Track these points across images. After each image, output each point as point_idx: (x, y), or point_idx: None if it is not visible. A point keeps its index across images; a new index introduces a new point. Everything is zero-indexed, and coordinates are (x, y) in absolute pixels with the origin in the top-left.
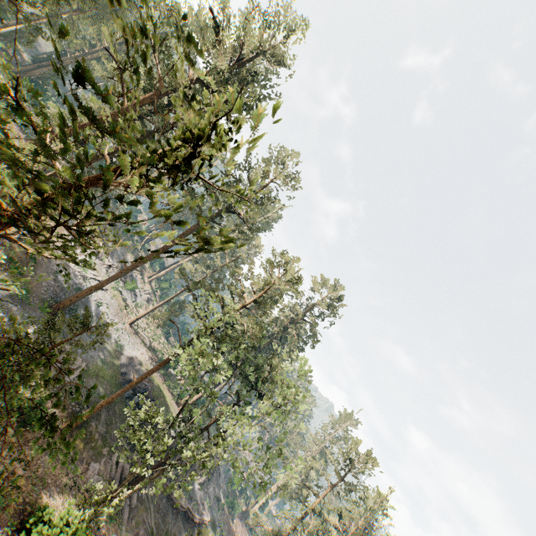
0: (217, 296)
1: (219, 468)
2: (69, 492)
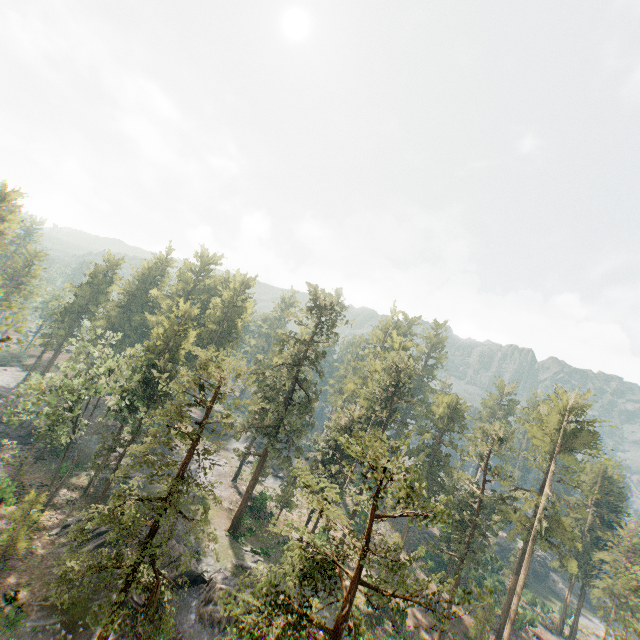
0: None
1: None
2: (46, 510)
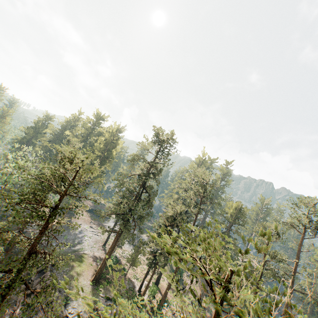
0: None
1: None
2: None
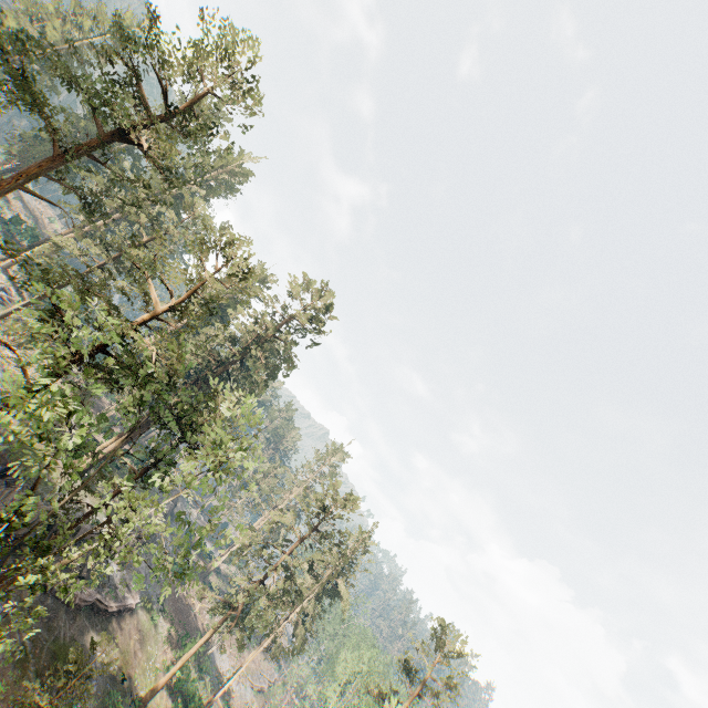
0: (98, 298)
1: (158, 535)
2: None
